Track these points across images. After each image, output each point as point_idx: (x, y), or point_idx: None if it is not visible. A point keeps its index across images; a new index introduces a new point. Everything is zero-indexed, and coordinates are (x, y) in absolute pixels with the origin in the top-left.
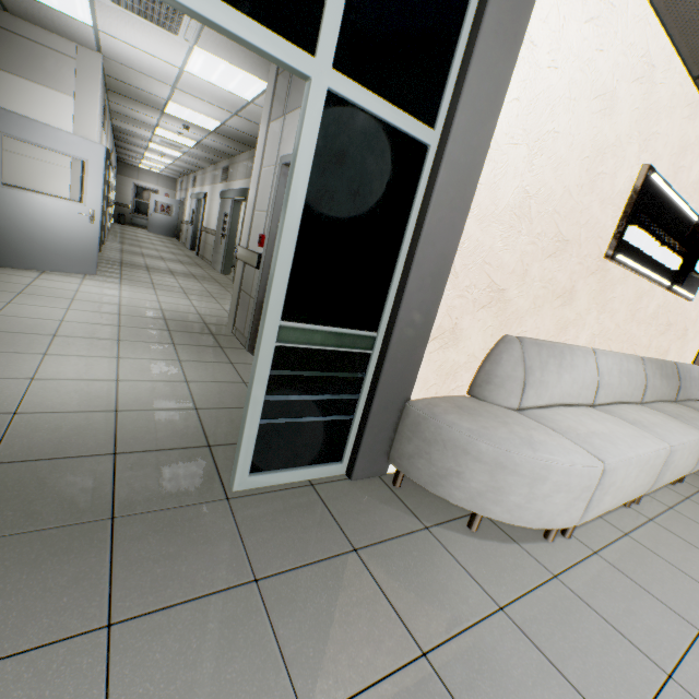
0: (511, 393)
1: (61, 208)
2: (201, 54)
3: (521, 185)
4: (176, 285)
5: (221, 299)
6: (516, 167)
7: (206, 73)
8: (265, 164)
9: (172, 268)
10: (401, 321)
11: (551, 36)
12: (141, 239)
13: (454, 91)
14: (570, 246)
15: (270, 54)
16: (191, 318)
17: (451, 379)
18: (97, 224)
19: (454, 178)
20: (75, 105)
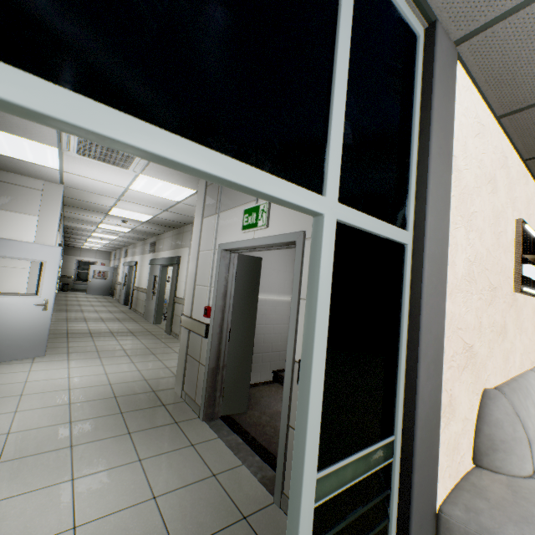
0: (523, 458)
1: (18, 303)
2: (144, 178)
3: (465, 256)
4: (118, 348)
5: (160, 354)
6: (460, 244)
7: (147, 189)
8: (203, 248)
9: (111, 328)
10: (419, 419)
11: (461, 149)
12: (82, 303)
13: (416, 198)
14: (497, 290)
15: (290, 202)
16: (139, 387)
17: (456, 452)
18: (50, 310)
19: (434, 268)
20: (39, 221)
